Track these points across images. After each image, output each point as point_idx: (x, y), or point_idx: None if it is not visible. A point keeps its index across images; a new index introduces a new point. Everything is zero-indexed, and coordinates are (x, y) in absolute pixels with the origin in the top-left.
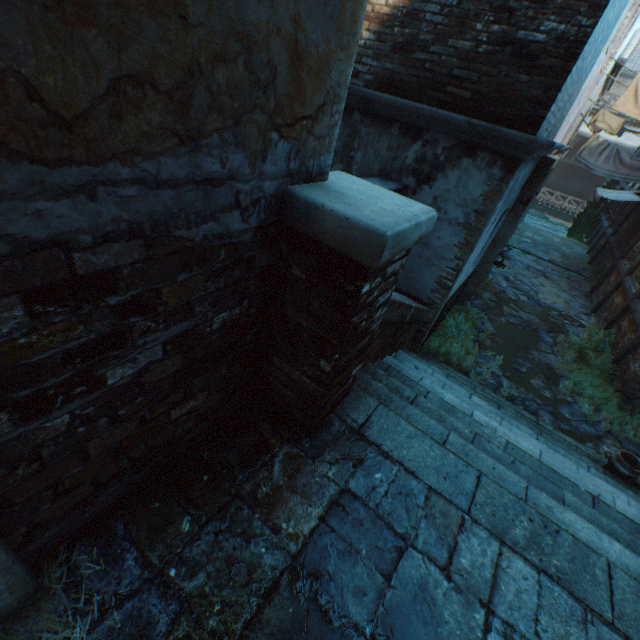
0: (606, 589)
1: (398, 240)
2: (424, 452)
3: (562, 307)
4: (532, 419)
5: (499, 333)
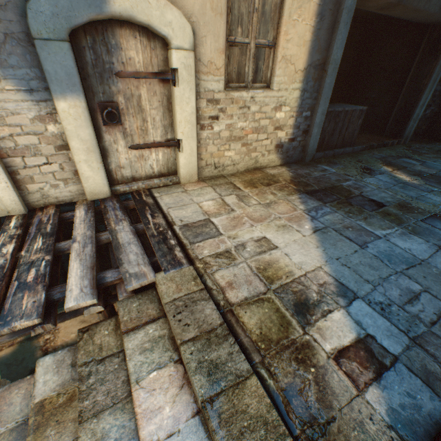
0: None
1: None
2: None
3: None
4: None
5: None
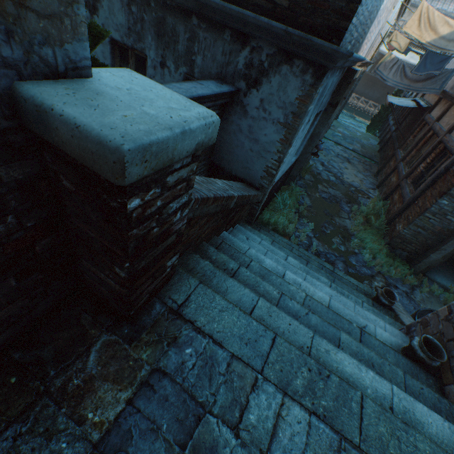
0: (358, 418)
1: (153, 152)
2: (232, 323)
3: (358, 184)
4: (330, 268)
5: (314, 205)
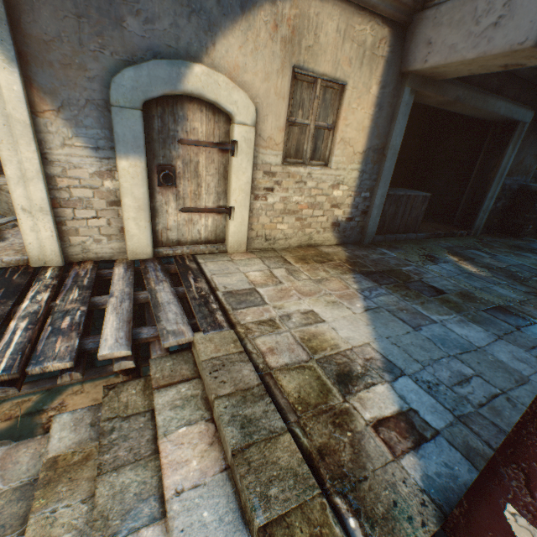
0: None
1: None
2: None
3: None
4: None
5: None
